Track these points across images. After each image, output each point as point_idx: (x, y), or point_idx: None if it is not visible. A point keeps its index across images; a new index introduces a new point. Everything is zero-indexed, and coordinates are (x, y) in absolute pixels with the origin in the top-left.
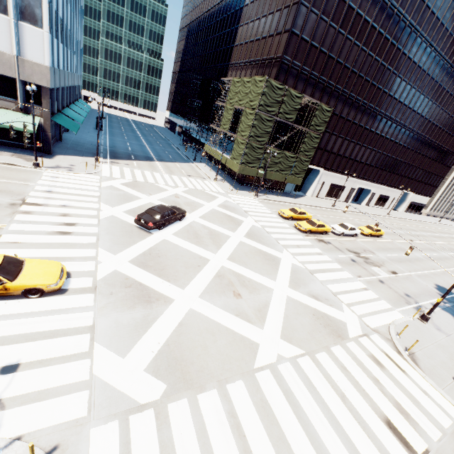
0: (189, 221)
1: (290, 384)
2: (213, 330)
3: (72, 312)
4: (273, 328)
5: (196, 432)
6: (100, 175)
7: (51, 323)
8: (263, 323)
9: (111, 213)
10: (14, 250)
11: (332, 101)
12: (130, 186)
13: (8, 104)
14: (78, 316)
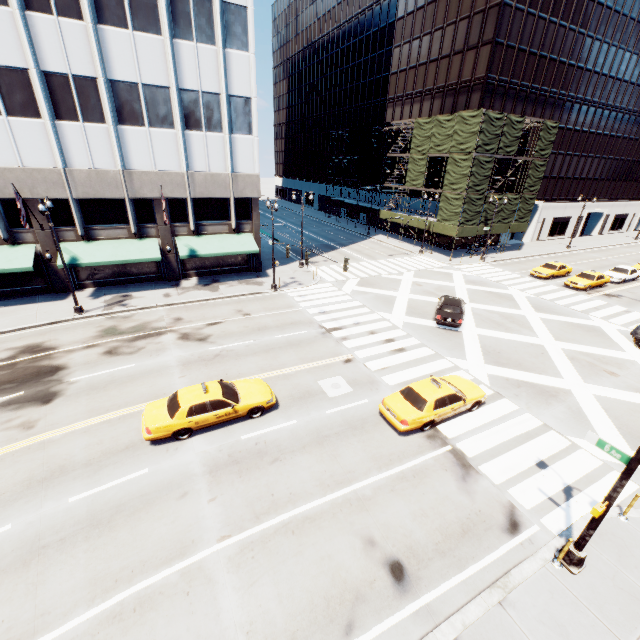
0: (469, 309)
1: None
2: (636, 410)
3: (514, 416)
4: None
5: None
6: (327, 282)
7: (515, 428)
8: None
9: (399, 319)
10: (395, 375)
11: (547, 111)
12: (367, 286)
13: (221, 228)
14: (523, 419)
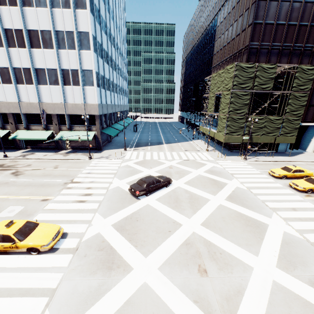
0: (174, 187)
1: None
2: None
3: (50, 271)
4: None
5: None
6: (123, 159)
7: (31, 281)
8: None
9: (118, 184)
10: (47, 215)
11: None
12: (139, 164)
13: (82, 128)
14: (51, 276)
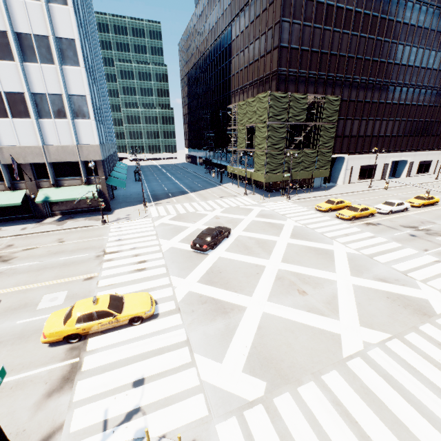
0: (235, 236)
1: (387, 369)
2: (290, 328)
3: (168, 331)
4: (349, 317)
5: (308, 422)
6: (151, 217)
7: (156, 343)
8: (337, 314)
9: (170, 245)
10: (111, 291)
11: (336, 90)
12: (176, 220)
13: (76, 182)
14: (174, 334)
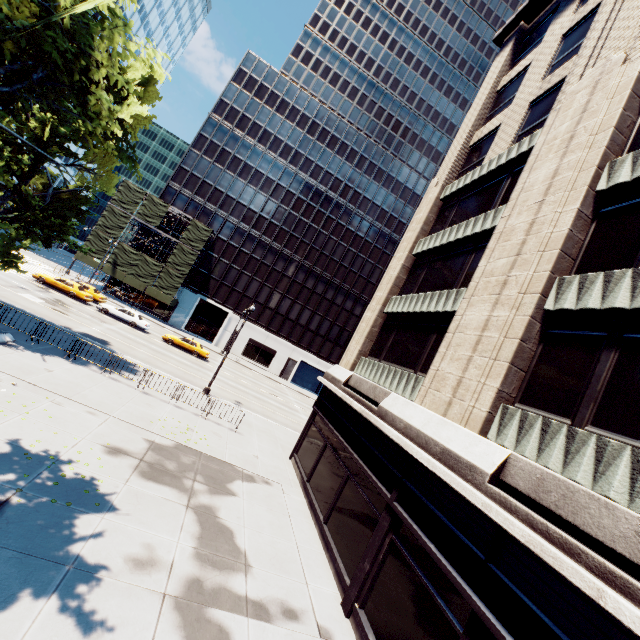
0: None
1: None
2: None
3: None
4: None
5: None
6: None
7: None
8: None
9: None
10: None
11: (238, 236)
12: None
13: None
14: None
